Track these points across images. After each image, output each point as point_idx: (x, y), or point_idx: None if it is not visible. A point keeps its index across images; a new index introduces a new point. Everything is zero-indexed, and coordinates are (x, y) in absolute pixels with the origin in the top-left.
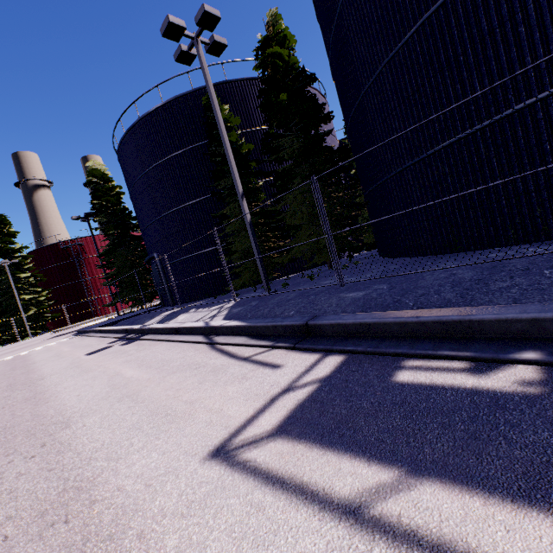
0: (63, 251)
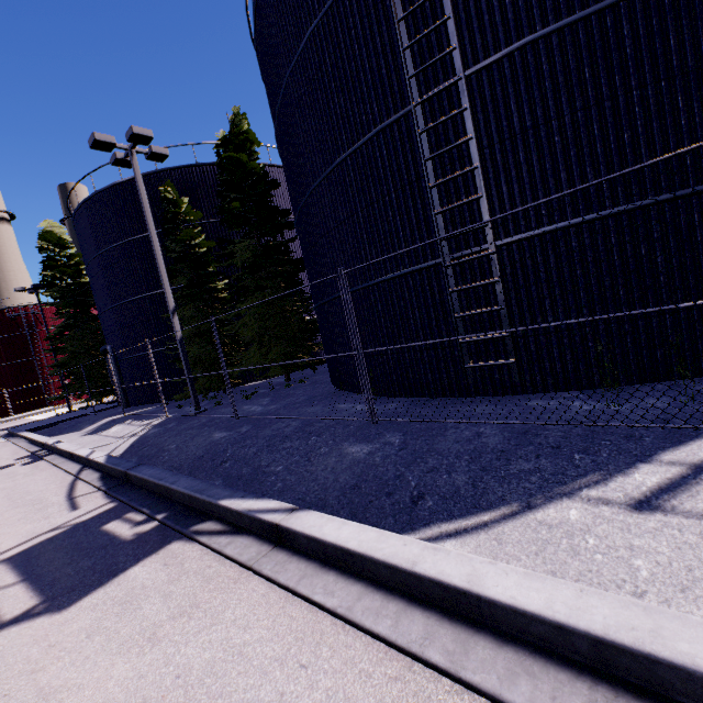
0: (11, 319)
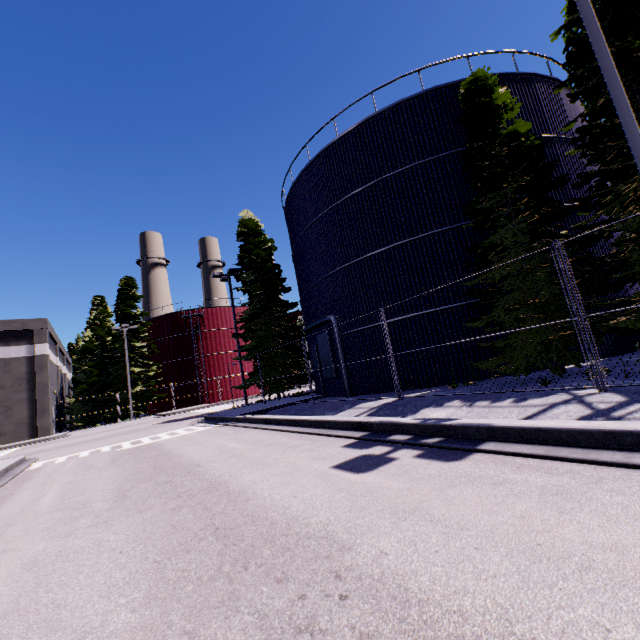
0: (181, 321)
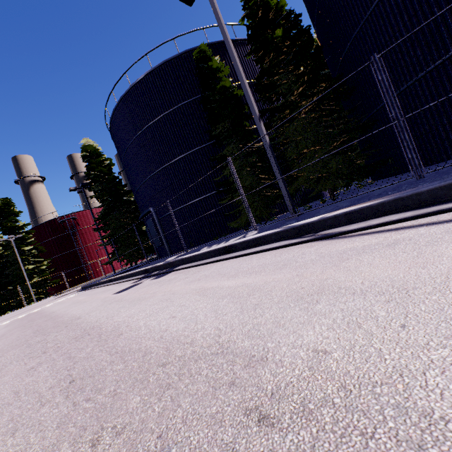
0: (60, 225)
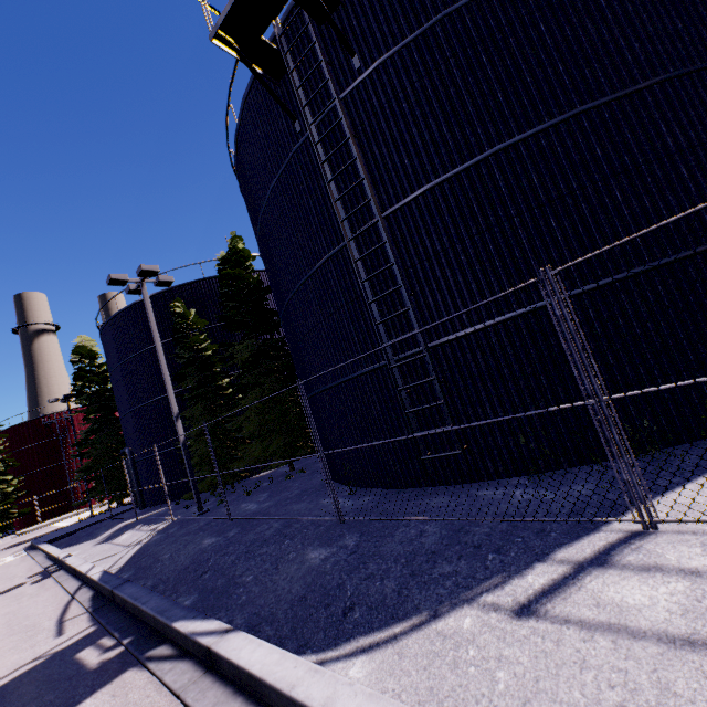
0: (46, 426)
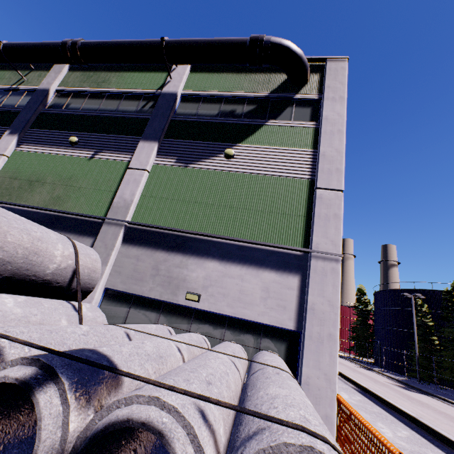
0: None
